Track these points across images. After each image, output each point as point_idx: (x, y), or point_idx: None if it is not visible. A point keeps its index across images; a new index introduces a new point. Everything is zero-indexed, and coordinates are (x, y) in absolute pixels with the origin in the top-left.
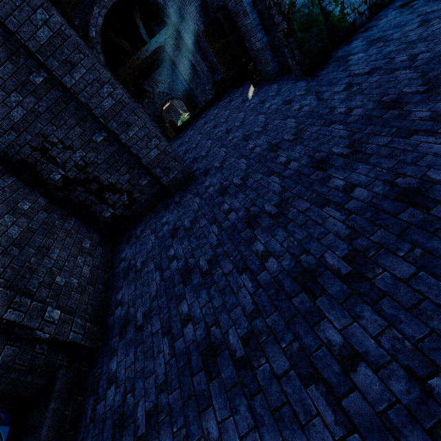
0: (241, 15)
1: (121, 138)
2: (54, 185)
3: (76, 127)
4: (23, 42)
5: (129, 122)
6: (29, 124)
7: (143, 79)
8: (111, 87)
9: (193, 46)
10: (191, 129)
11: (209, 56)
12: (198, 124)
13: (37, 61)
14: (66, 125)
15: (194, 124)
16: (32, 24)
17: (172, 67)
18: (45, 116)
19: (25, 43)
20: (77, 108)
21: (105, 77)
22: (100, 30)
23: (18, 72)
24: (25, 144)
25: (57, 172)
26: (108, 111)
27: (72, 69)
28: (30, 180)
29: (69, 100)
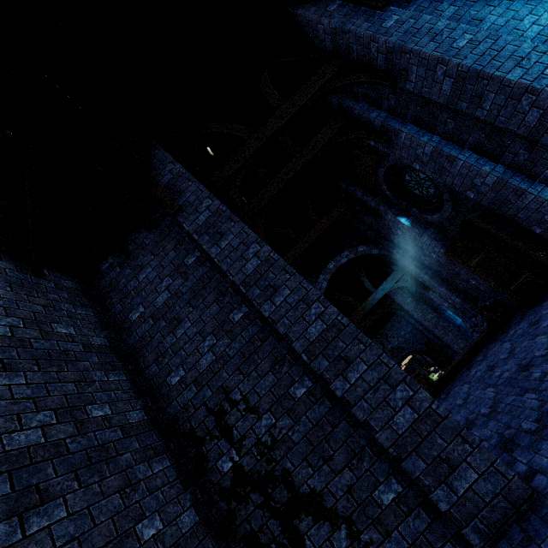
0: (511, 199)
1: (334, 387)
2: (218, 483)
3: (269, 374)
4: (231, 278)
5: (348, 355)
6: (214, 374)
7: (370, 337)
8: (322, 305)
9: (432, 280)
10: (462, 383)
11: (460, 283)
12: (473, 372)
13: (241, 297)
14: (256, 372)
15: (464, 374)
16: (243, 259)
17: (405, 318)
18: (234, 360)
19: (232, 279)
20: (274, 345)
21: (313, 294)
22: (323, 292)
23: (220, 311)
24: (202, 404)
25: (228, 456)
26: (315, 342)
27: (273, 293)
28: (190, 468)
29: (266, 335)
